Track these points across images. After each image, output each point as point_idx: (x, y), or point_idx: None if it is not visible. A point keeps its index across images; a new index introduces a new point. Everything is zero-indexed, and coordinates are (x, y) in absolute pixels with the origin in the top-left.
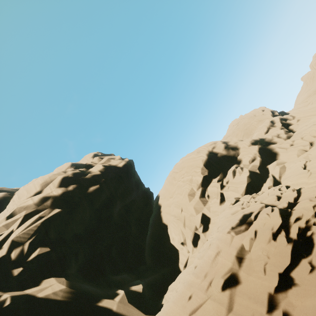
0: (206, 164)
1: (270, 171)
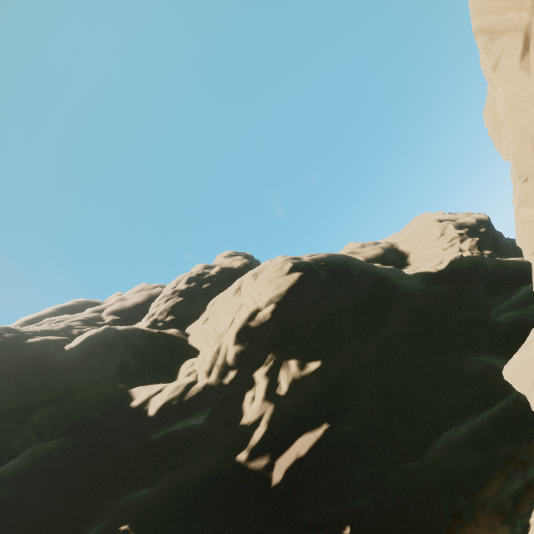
0: None
1: None
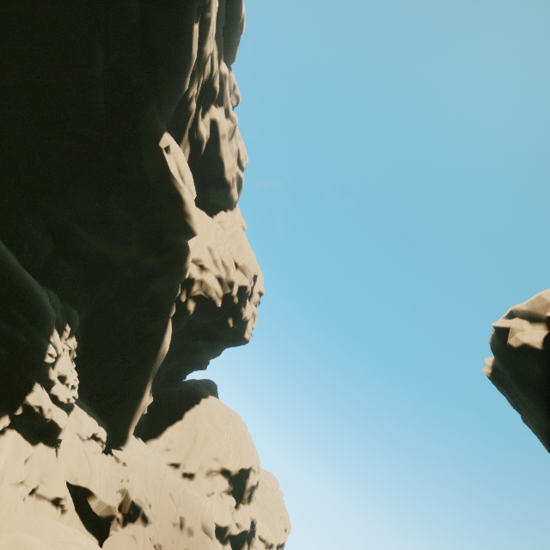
0: (242, 469)
1: (226, 546)
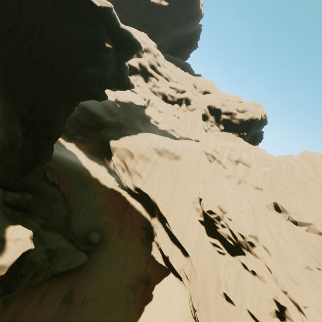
0: None
1: None
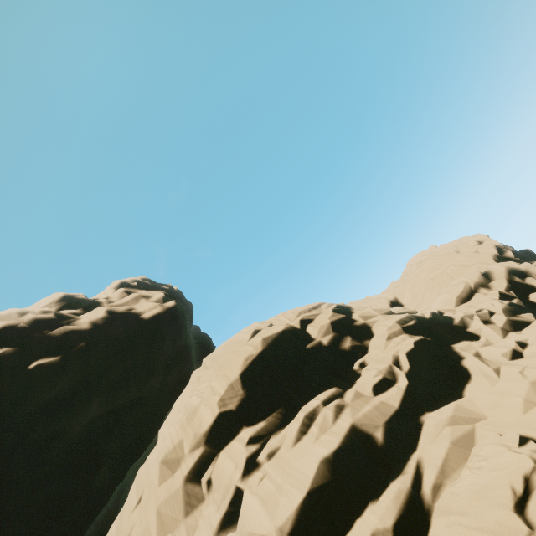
0: (254, 372)
1: (420, 443)
